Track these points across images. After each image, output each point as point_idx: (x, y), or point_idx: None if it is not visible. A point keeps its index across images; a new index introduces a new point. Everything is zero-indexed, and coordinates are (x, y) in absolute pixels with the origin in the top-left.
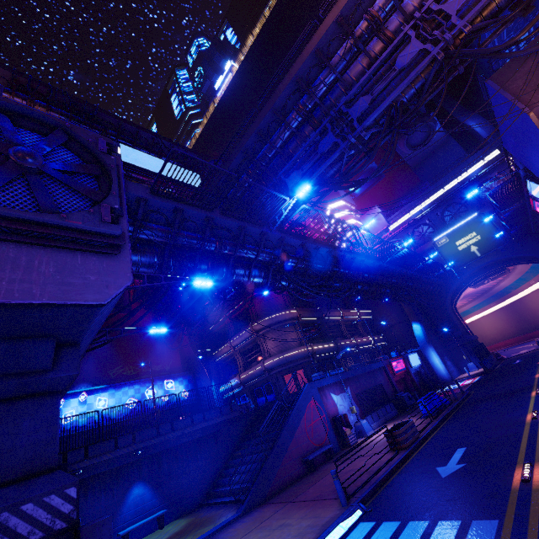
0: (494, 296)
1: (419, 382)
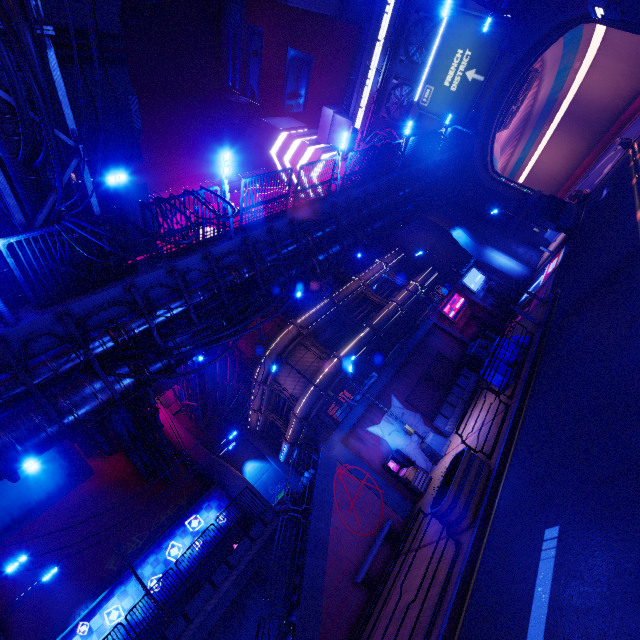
0: (541, 119)
1: (496, 302)
